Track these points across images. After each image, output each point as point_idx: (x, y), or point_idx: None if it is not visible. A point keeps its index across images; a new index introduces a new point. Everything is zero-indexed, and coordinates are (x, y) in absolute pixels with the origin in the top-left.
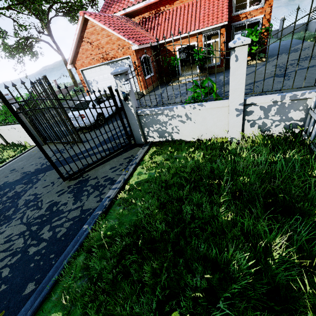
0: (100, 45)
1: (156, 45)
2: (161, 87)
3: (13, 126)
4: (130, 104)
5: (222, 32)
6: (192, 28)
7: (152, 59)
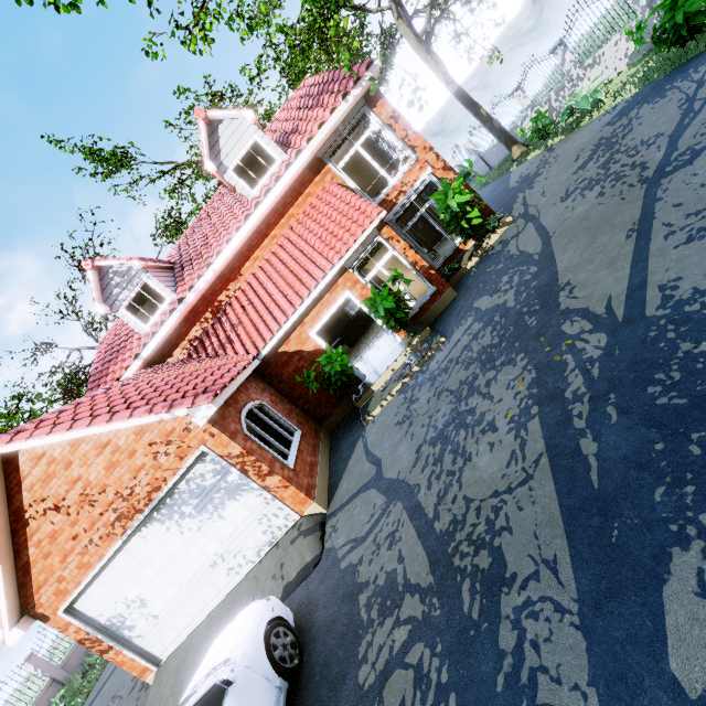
0: (91, 490)
1: (257, 365)
2: (345, 446)
3: None
4: None
5: (388, 236)
6: (317, 275)
7: (272, 400)
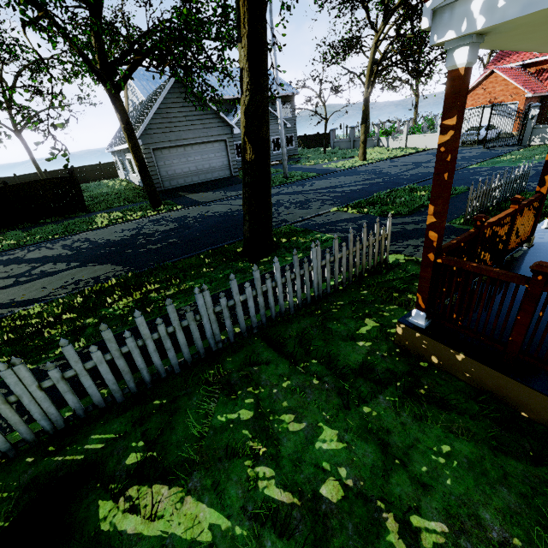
0: (493, 92)
1: (545, 95)
2: None
3: (426, 134)
4: (532, 121)
5: None
6: None
7: None
